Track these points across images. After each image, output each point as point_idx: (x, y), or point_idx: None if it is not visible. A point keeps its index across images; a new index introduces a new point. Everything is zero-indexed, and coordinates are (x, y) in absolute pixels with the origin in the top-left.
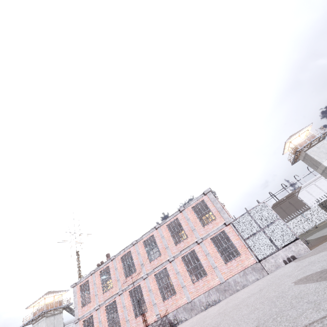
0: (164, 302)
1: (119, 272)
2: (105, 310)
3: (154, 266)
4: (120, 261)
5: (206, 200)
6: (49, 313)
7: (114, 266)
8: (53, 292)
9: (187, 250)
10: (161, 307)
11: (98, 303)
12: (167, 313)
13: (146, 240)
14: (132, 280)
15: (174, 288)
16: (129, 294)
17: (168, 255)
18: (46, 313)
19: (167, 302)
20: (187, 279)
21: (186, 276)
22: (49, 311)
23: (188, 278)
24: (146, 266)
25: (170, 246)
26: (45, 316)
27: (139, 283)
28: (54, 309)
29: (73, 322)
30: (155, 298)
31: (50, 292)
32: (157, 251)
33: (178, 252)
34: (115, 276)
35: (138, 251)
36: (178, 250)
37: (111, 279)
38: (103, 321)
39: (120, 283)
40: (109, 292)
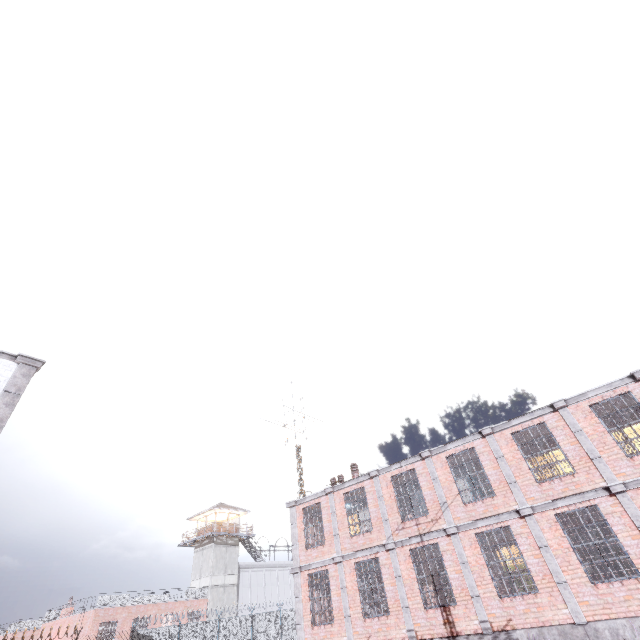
0: (502, 600)
1: (388, 505)
2: (354, 570)
3: (474, 514)
4: (389, 485)
5: (638, 393)
6: (220, 539)
7: (375, 491)
8: (227, 506)
9: (575, 502)
10: (493, 608)
11: (341, 552)
12: (510, 627)
13: (450, 457)
14: (417, 529)
15: (532, 579)
16: (409, 555)
17: (515, 501)
18: (216, 537)
19: (512, 604)
20: (572, 569)
21: (570, 561)
22: (220, 535)
23: (575, 568)
24: (455, 511)
25: (521, 480)
26: (214, 541)
27: (435, 541)
28: (227, 535)
29: (290, 569)
30: (476, 584)
31: (223, 504)
32: (484, 484)
33: (545, 499)
34: (378, 511)
35: (433, 473)
36: (544, 496)
37: (369, 513)
38: (350, 588)
39: (389, 527)
40: (363, 536)
